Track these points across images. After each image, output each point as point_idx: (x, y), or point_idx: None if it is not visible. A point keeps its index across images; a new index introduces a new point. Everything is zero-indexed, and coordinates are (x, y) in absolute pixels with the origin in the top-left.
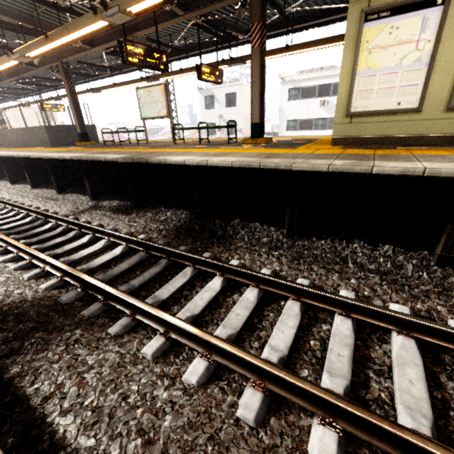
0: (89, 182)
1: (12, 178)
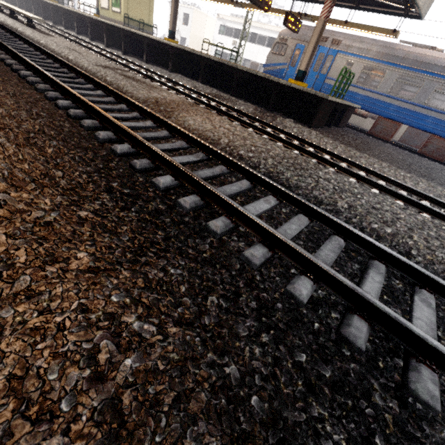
0: (34, 8)
1: (12, 3)
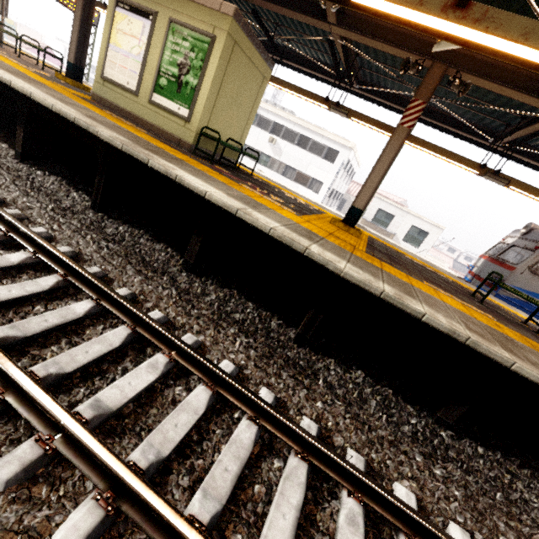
0: None
1: None
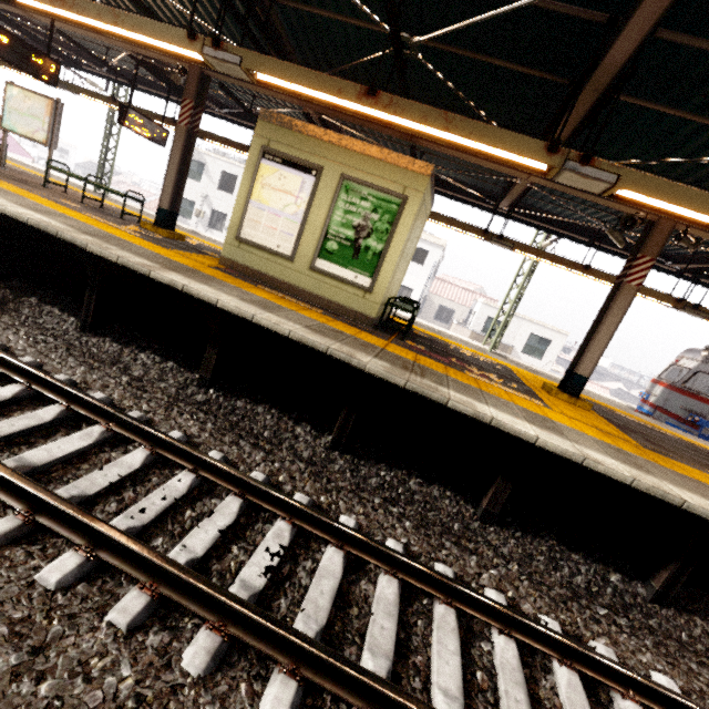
0: None
1: None
